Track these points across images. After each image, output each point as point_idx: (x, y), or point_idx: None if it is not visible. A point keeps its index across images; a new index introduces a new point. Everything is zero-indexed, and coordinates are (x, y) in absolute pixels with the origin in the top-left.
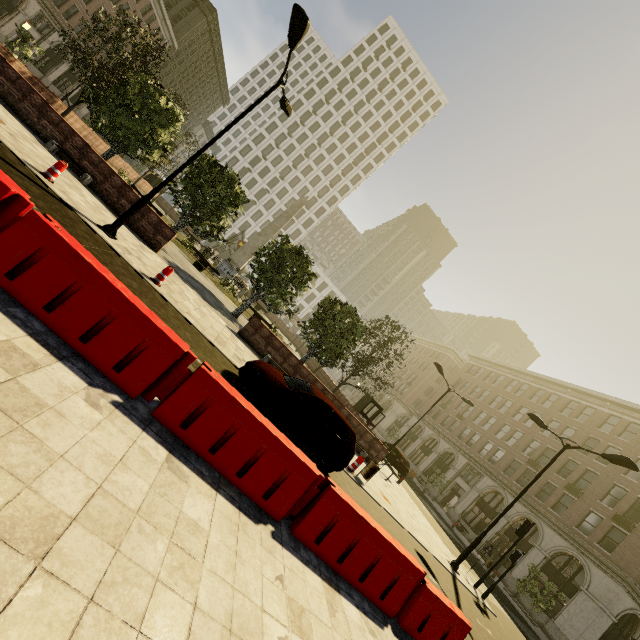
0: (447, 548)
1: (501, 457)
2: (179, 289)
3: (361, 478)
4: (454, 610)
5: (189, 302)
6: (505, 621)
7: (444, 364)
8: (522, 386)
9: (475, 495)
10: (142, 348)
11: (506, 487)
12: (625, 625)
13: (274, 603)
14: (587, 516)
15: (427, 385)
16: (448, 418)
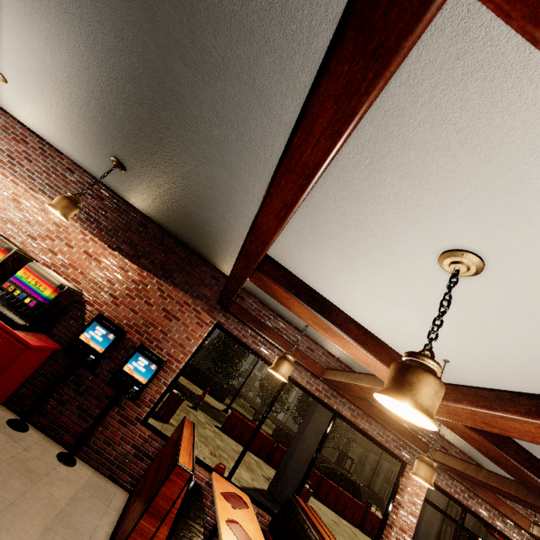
0: None
1: None
2: None
3: None
4: None
5: None
6: None
7: None
8: None
9: None
10: (309, 476)
11: None
12: None
13: None
14: None
15: None
16: None
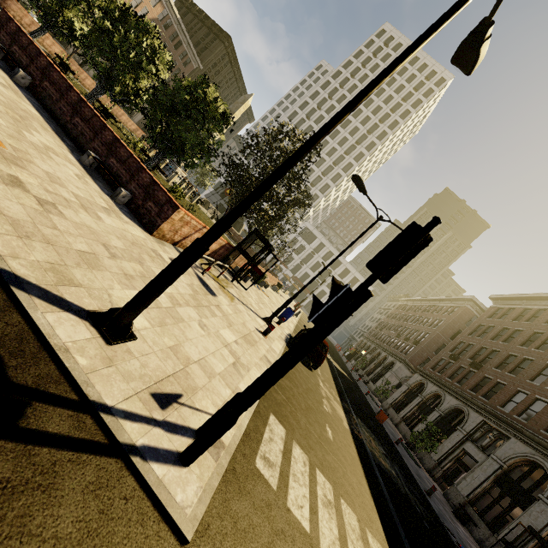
0: None
1: (541, 409)
2: None
3: None
4: None
5: None
6: None
7: (461, 317)
8: None
9: (493, 467)
10: None
11: None
12: None
13: None
14: None
15: (438, 343)
16: (459, 370)
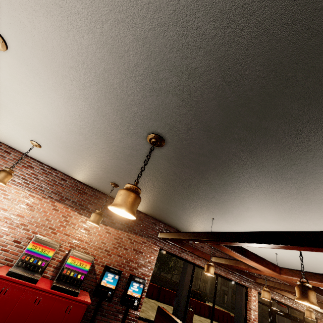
0: None
1: None
2: None
3: None
4: None
5: None
6: None
7: None
8: None
9: (231, 290)
10: None
11: None
12: None
13: None
14: None
15: None
16: None
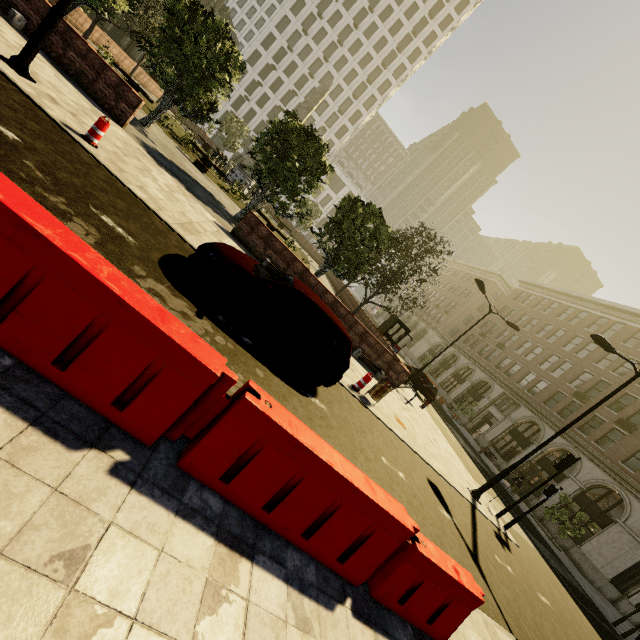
0: (470, 475)
1: (543, 388)
2: (142, 166)
3: (370, 398)
4: (459, 578)
5: (153, 181)
6: (528, 551)
7: (488, 291)
8: (579, 314)
9: (508, 424)
10: None
11: (545, 418)
12: None
13: None
14: (638, 452)
15: (467, 314)
16: (487, 347)
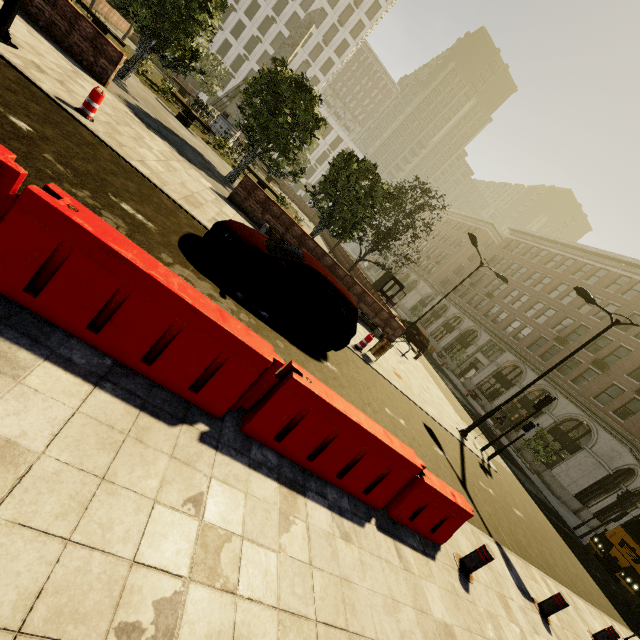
0: (458, 416)
1: (527, 334)
2: (135, 134)
3: (371, 356)
4: (455, 500)
5: (149, 151)
6: (506, 476)
7: (479, 240)
8: (566, 261)
9: (493, 369)
10: None
11: (527, 362)
12: (619, 476)
13: (167, 543)
14: (608, 389)
15: (457, 264)
16: (476, 297)
